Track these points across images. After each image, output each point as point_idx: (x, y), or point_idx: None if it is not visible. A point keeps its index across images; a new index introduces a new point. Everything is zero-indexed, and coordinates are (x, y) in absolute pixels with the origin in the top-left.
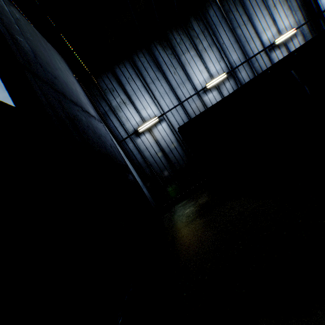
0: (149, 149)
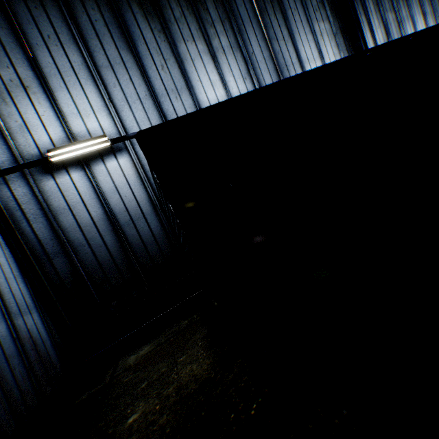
0: (75, 209)
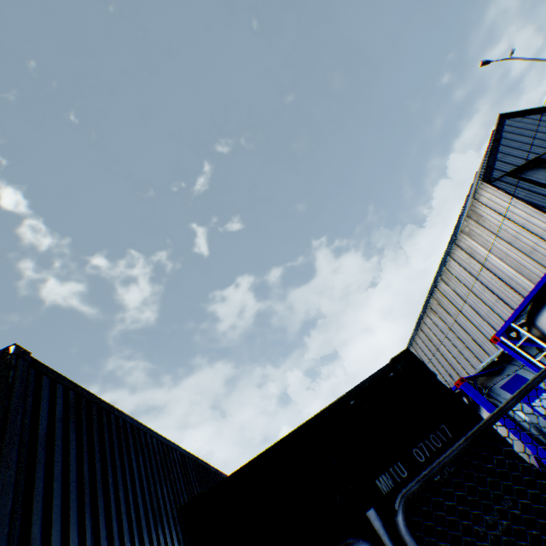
0: None
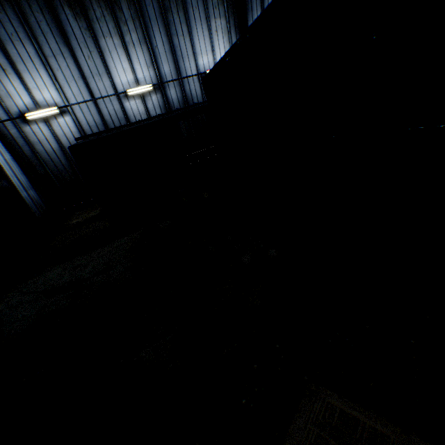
0: (43, 143)
